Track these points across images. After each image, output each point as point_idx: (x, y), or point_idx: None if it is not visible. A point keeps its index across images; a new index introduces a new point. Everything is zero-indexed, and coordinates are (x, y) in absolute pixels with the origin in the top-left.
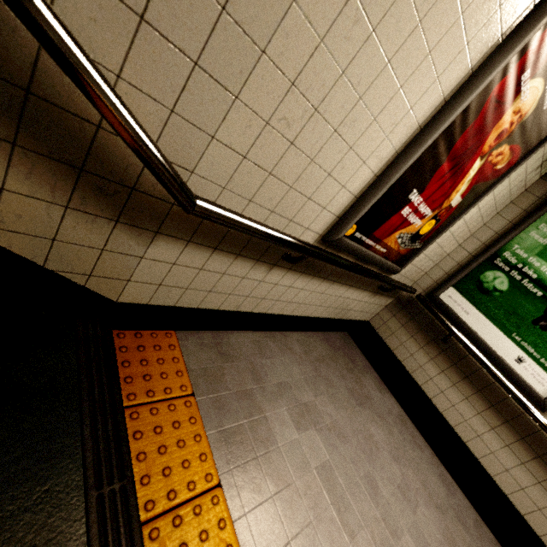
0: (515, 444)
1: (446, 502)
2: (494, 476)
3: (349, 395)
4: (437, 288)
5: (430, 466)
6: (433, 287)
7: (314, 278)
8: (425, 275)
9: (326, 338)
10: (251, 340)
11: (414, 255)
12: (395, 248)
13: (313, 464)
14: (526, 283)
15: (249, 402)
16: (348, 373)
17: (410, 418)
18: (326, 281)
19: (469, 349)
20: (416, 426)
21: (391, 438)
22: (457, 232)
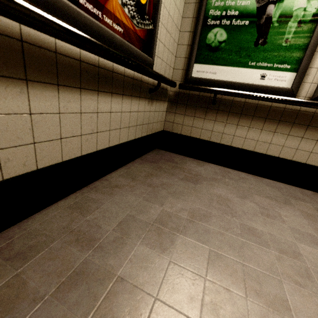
0: (292, 130)
1: (284, 196)
2: (292, 158)
3: (185, 183)
4: (186, 72)
5: (258, 183)
6: (184, 74)
7: (61, 89)
8: (174, 70)
9: (144, 160)
10: (64, 208)
11: (153, 39)
12: (129, 26)
13: (202, 272)
14: (234, 22)
15: (86, 281)
16: (174, 170)
17: (227, 167)
18: (86, 92)
19: (232, 93)
20: (233, 168)
21: (229, 186)
22: (171, 10)
